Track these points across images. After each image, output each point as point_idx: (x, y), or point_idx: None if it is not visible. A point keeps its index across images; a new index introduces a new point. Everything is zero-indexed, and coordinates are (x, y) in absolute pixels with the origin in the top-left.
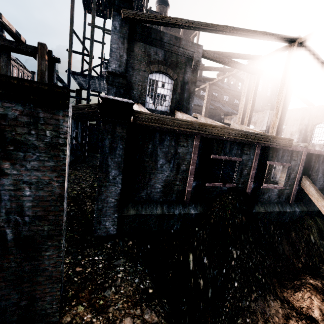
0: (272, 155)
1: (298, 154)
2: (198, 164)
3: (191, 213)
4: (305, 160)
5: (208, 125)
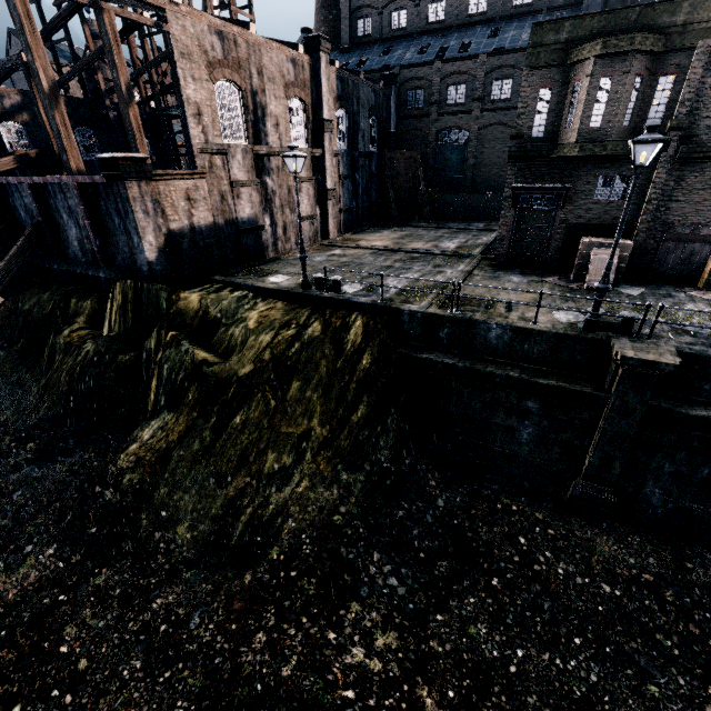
0: None
1: None
2: None
3: None
4: None
5: None
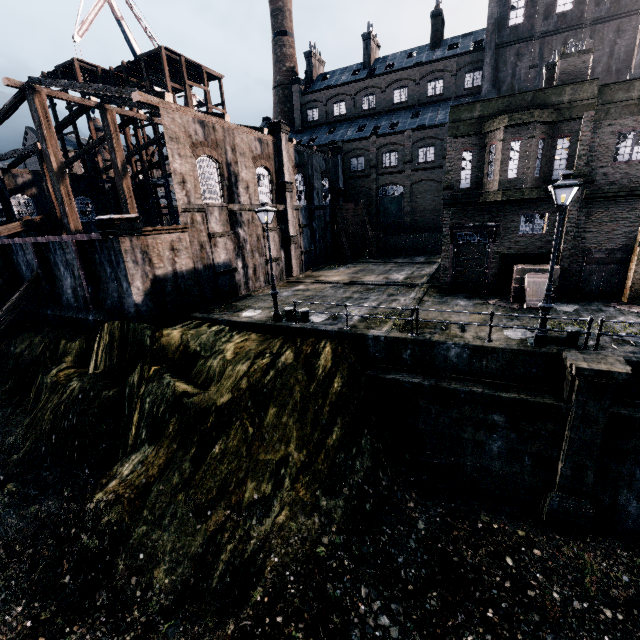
0: None
1: None
2: None
3: None
4: (2, 253)
5: None
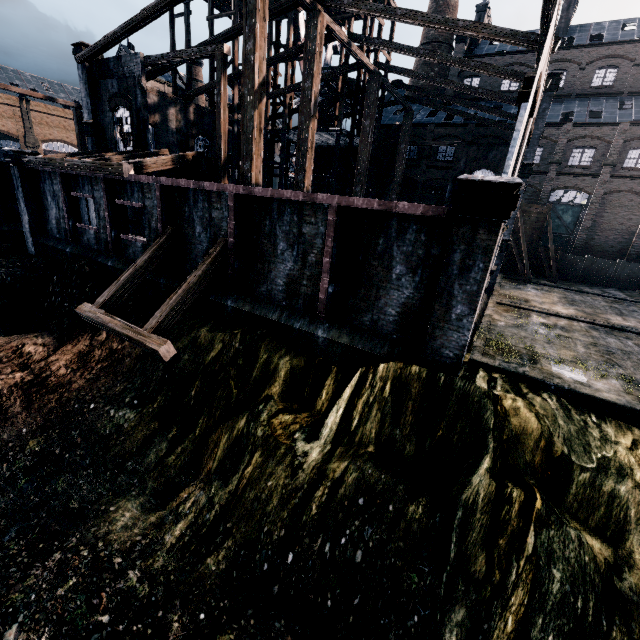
0: (121, 191)
1: (151, 188)
2: (68, 203)
3: (66, 251)
4: (164, 198)
5: (53, 159)
